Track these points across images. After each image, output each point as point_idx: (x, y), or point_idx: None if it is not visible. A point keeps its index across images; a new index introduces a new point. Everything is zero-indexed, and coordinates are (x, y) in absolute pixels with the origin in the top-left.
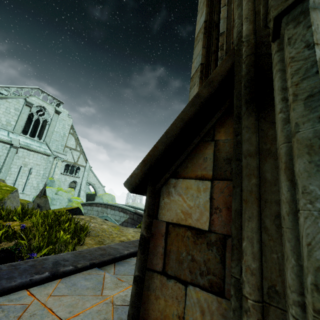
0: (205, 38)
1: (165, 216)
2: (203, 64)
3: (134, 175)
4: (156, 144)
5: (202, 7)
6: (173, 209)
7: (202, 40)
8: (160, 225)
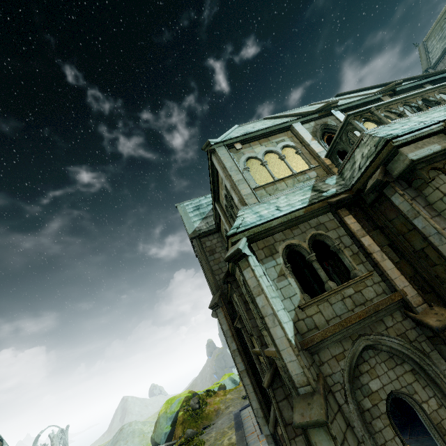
0: (241, 357)
1: (280, 433)
2: (246, 369)
3: (272, 430)
4: (273, 422)
5: (231, 338)
6: (280, 431)
7: (240, 358)
8: (280, 435)
